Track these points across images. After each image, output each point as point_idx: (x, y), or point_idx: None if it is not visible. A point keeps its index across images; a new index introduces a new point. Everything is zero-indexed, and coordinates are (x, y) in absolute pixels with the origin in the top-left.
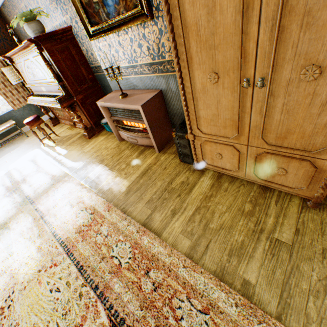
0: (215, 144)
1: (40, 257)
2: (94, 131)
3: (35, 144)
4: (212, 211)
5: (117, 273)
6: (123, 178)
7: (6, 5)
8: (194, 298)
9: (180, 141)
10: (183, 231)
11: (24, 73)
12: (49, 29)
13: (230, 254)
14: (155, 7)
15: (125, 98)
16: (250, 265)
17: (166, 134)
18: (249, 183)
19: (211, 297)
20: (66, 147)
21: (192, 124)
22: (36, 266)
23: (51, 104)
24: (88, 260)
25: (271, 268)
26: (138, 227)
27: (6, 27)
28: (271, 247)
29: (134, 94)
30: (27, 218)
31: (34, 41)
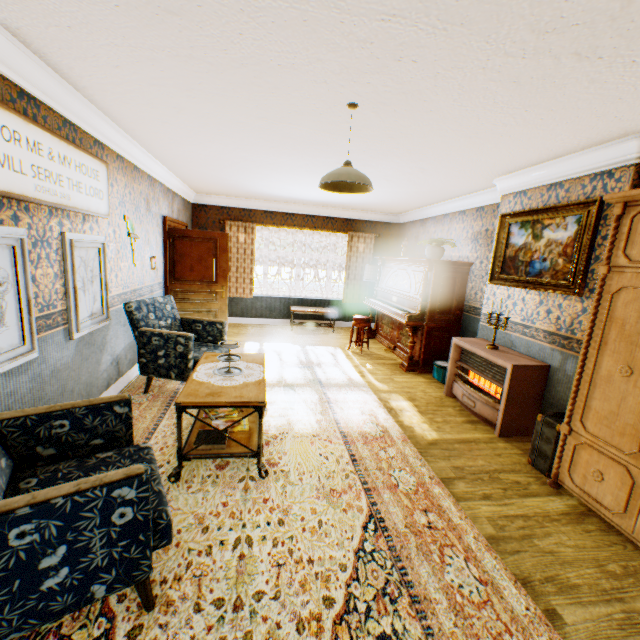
0: (597, 454)
1: (316, 428)
2: (416, 366)
3: (338, 342)
4: (547, 532)
5: (390, 488)
6: (432, 428)
7: (414, 223)
8: (473, 566)
9: (543, 428)
10: (490, 518)
11: (386, 277)
12: (443, 255)
13: (547, 579)
14: (588, 288)
15: (493, 350)
16: (573, 608)
17: (523, 422)
18: (637, 551)
19: (496, 581)
20: (372, 363)
21: (574, 412)
22: (311, 431)
23: (394, 315)
24: (363, 460)
25: (607, 633)
26: (432, 475)
27: (396, 236)
28: (623, 620)
29: (506, 352)
30: (312, 394)
31: (431, 262)
